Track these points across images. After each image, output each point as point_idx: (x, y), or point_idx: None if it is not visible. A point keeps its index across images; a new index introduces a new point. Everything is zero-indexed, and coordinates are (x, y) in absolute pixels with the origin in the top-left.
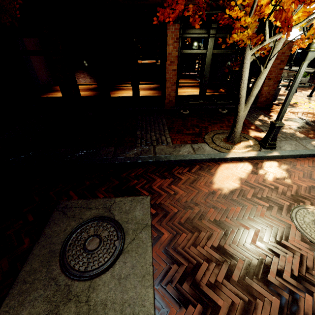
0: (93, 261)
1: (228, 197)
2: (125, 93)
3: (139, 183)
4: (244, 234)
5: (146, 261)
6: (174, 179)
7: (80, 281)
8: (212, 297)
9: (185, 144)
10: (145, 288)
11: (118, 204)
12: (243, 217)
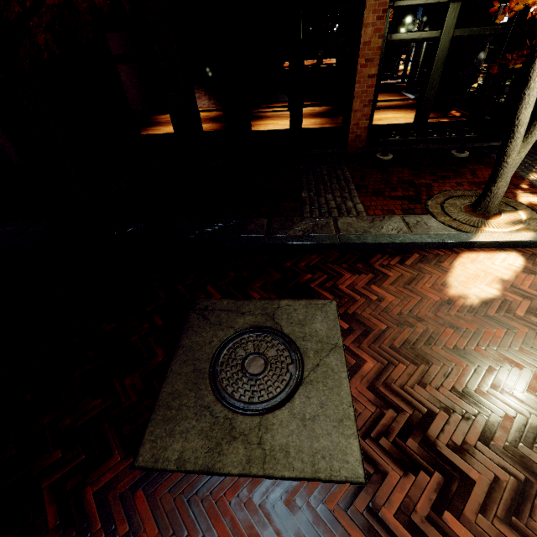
0: (260, 390)
1: (478, 311)
2: (271, 125)
3: (314, 280)
4: (513, 375)
5: (343, 399)
6: (375, 275)
7: (246, 416)
8: (459, 465)
9: (391, 216)
10: (346, 437)
11: (286, 309)
12: (509, 347)
